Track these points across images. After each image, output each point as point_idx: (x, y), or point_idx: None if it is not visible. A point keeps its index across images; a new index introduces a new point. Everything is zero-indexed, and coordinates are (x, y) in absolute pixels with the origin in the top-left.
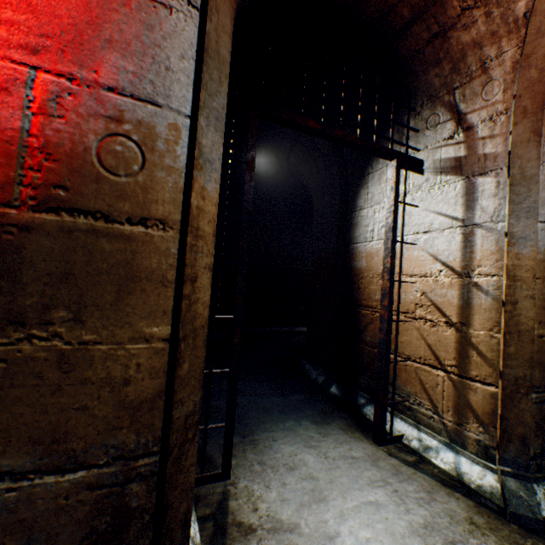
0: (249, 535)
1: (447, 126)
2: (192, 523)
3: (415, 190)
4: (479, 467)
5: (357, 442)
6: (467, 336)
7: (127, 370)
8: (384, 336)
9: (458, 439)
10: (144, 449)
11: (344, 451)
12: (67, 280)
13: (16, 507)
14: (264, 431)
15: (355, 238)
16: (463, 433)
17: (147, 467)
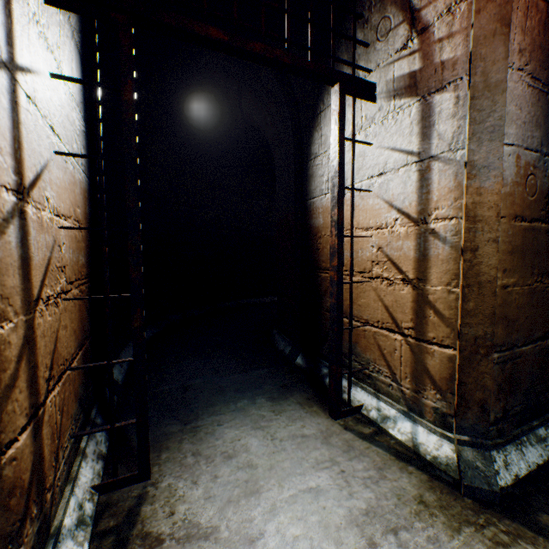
0: (153, 548)
1: (400, 32)
2: (74, 547)
3: (368, 124)
4: (435, 437)
5: (312, 417)
6: (424, 294)
7: None
8: (335, 301)
9: (416, 408)
10: None
11: (295, 430)
12: None
13: None
14: (211, 415)
15: (311, 192)
16: (421, 401)
17: None
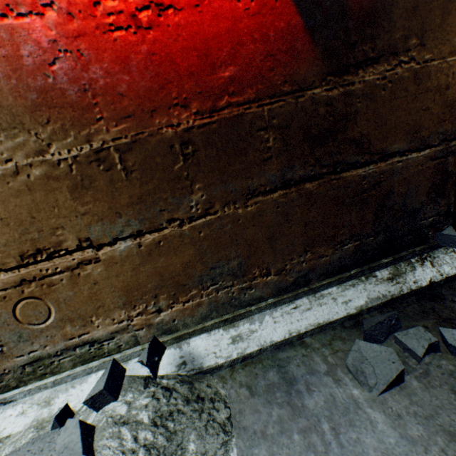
0: None
1: None
2: None
3: None
4: None
5: None
6: None
7: (446, 79)
8: None
9: None
10: (452, 136)
11: None
12: (414, 13)
13: (401, 172)
14: None
15: None
16: None
17: (453, 148)
